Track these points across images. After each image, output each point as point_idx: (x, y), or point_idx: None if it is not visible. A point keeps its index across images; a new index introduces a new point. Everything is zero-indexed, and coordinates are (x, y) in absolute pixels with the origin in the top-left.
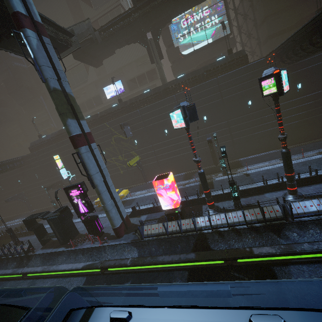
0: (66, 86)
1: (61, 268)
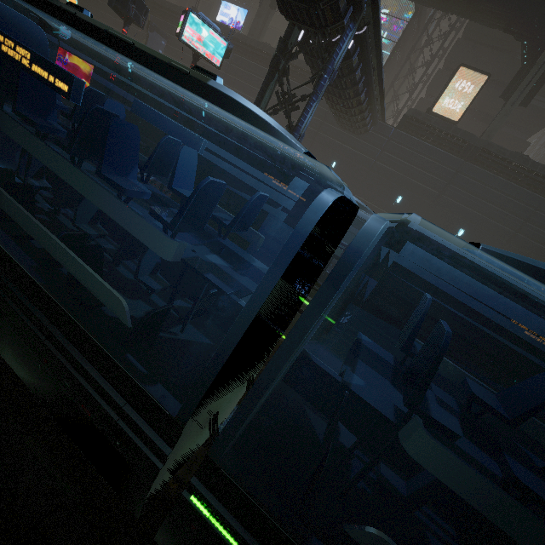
0: None
1: None
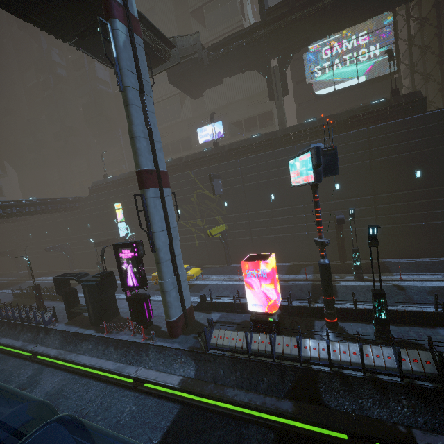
0: (148, 103)
1: (80, 361)
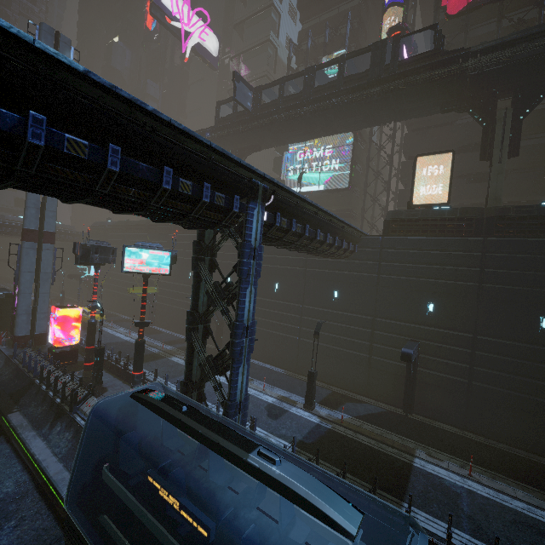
0: None
1: None
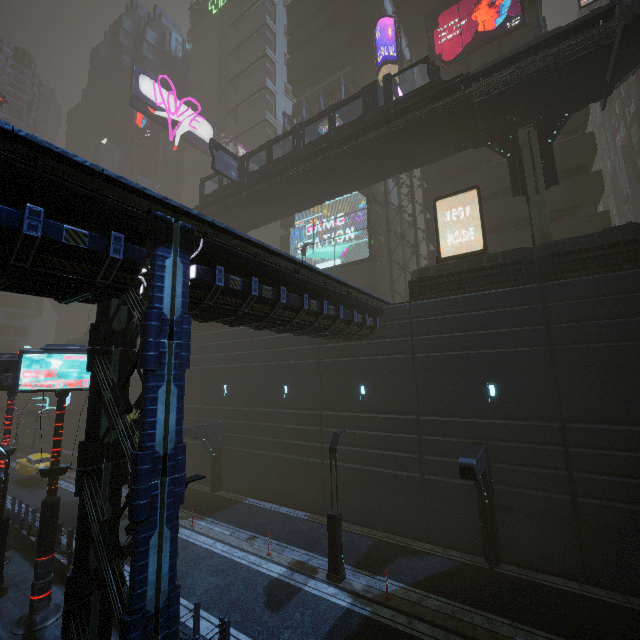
0: None
1: None
